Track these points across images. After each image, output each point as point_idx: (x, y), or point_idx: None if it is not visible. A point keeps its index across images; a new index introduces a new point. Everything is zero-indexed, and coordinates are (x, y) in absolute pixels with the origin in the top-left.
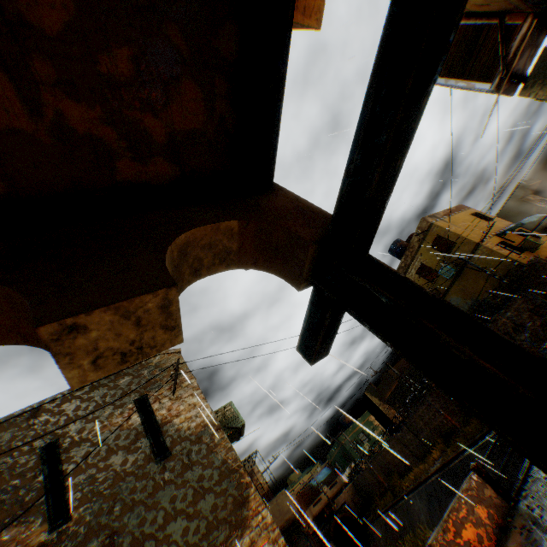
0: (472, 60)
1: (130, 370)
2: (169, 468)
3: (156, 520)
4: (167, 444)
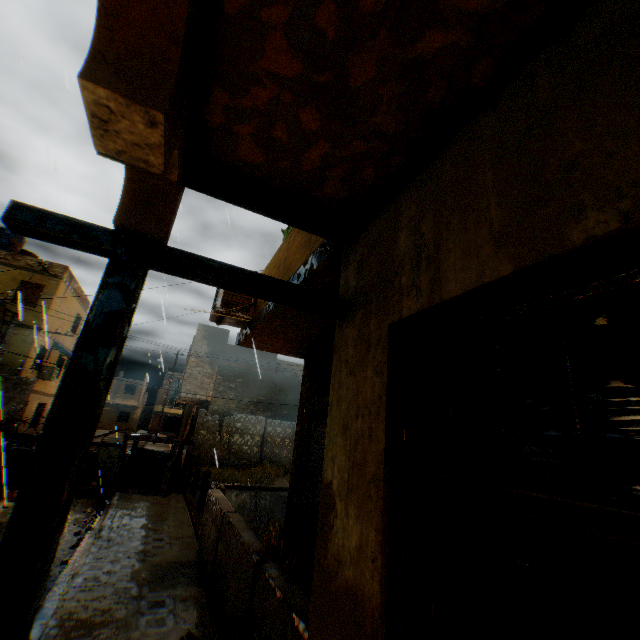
0: (236, 294)
1: None
2: None
3: None
4: None
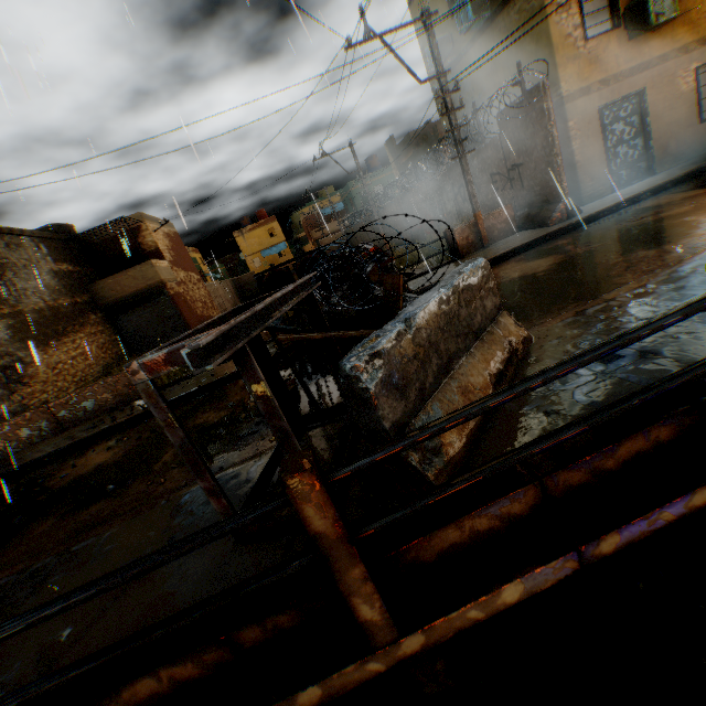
0: None
1: None
2: None
3: None
4: None
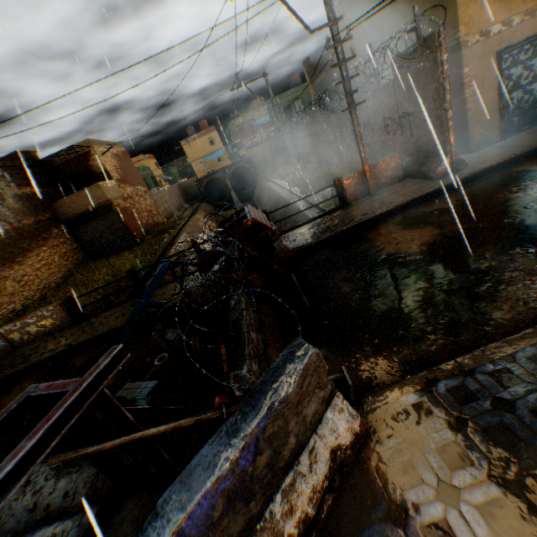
0: None
1: None
2: None
3: None
4: None
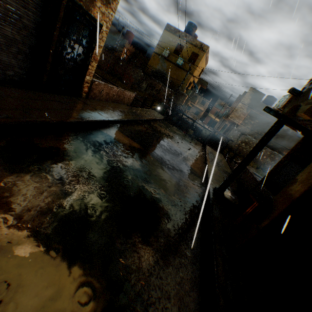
0: None
1: None
2: None
3: None
4: None
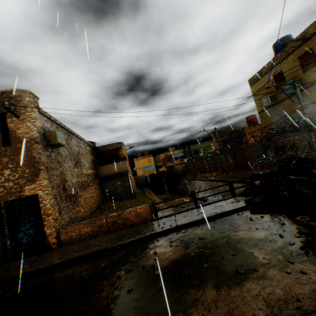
0: None
1: (0, 95)
2: (9, 151)
3: (0, 167)
4: (11, 140)
